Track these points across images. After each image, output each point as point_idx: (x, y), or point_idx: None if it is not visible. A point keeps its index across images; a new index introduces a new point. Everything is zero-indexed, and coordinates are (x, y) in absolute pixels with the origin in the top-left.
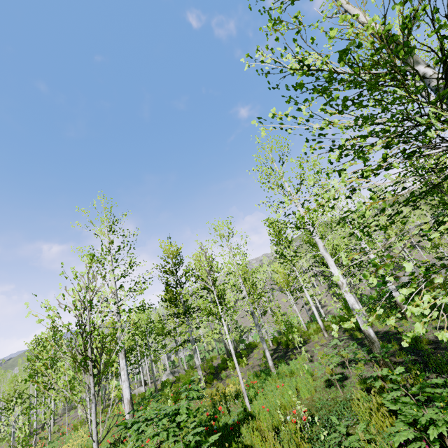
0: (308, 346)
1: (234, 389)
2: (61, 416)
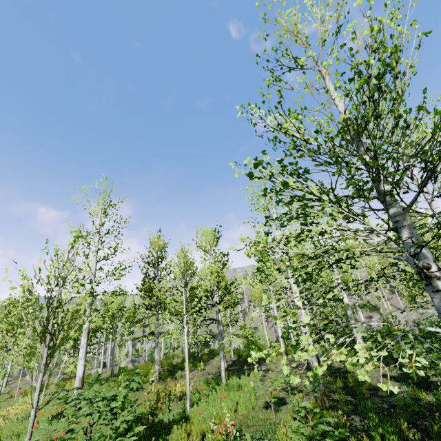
0: (265, 365)
1: (180, 390)
2: (15, 379)
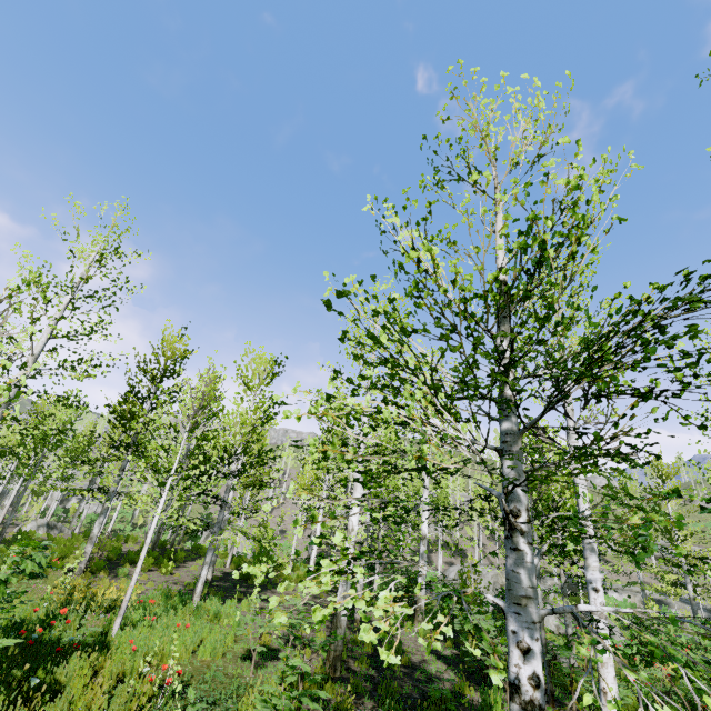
0: (272, 593)
1: (114, 597)
2: None
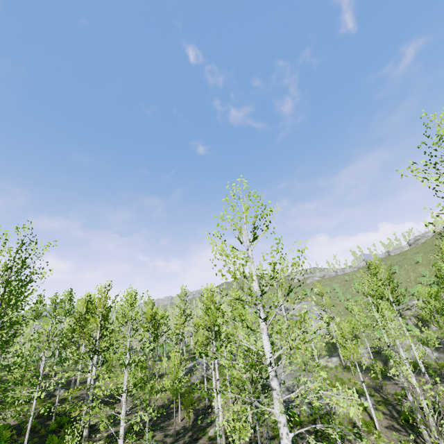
0: None
1: None
2: None
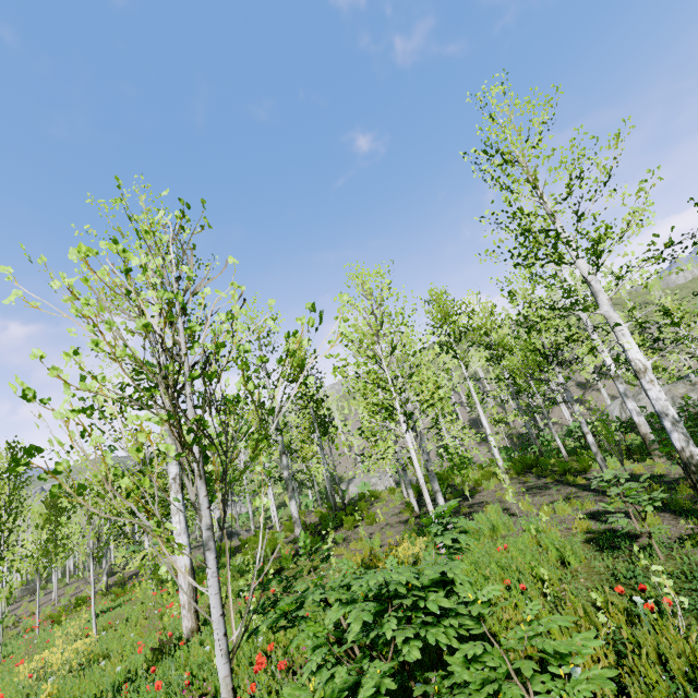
0: (483, 497)
1: (414, 552)
2: (19, 602)
